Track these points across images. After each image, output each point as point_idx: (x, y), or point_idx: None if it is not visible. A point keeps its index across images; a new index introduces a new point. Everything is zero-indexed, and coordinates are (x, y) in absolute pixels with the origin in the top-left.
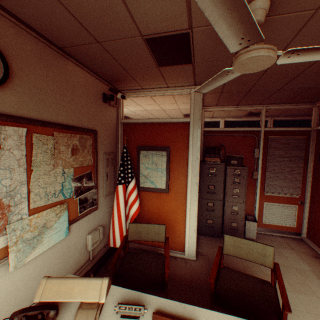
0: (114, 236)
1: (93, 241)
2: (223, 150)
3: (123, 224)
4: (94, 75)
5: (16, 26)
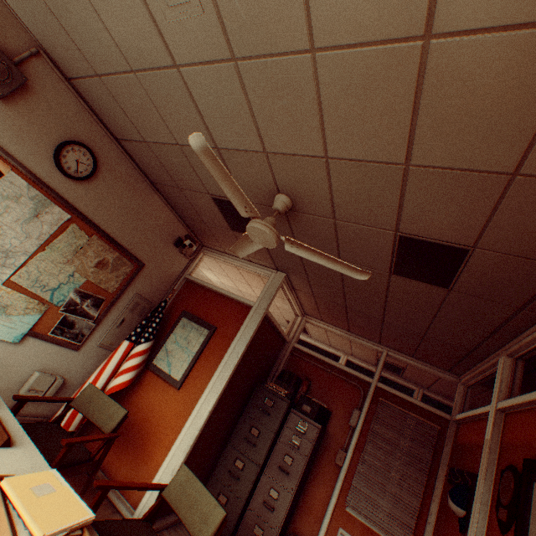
0: None
1: (36, 384)
2: (306, 386)
3: None
4: (177, 216)
5: (125, 157)
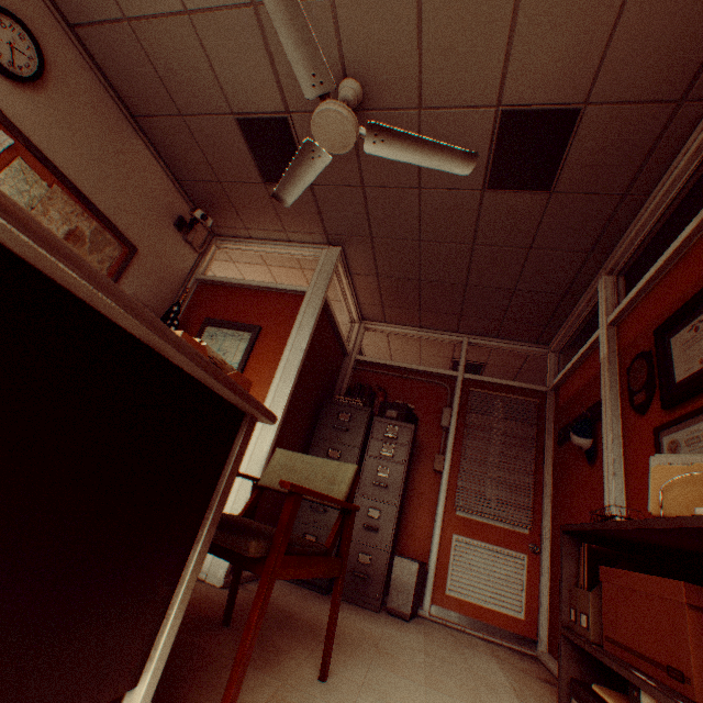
0: None
1: None
2: (383, 398)
3: None
4: (175, 181)
5: (85, 62)
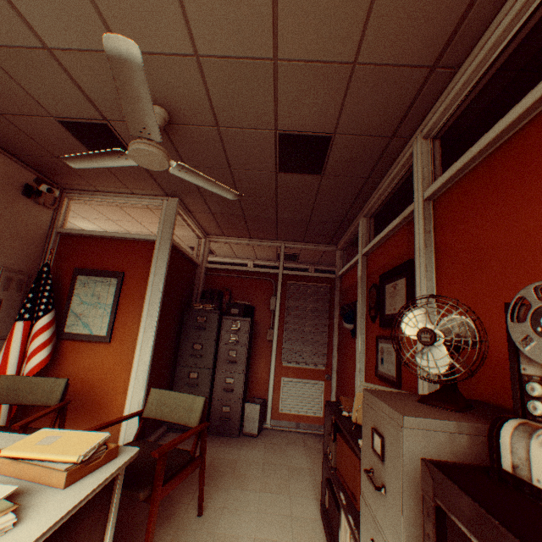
0: None
1: None
2: (229, 296)
3: None
4: (10, 156)
5: None
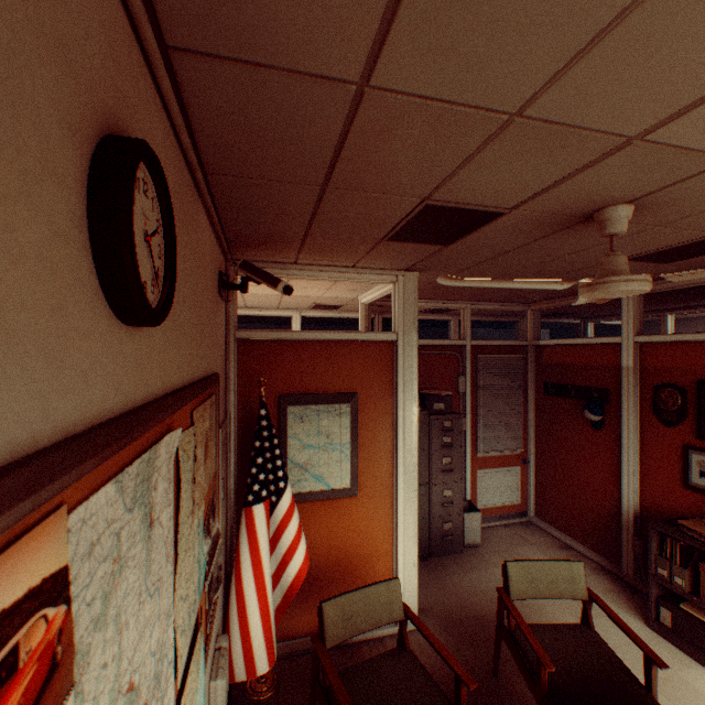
0: (249, 648)
1: (226, 691)
2: None
3: (270, 607)
4: (220, 231)
5: (164, 116)
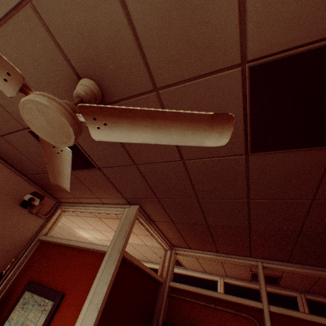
0: None
1: None
2: None
3: None
4: (21, 175)
5: None
